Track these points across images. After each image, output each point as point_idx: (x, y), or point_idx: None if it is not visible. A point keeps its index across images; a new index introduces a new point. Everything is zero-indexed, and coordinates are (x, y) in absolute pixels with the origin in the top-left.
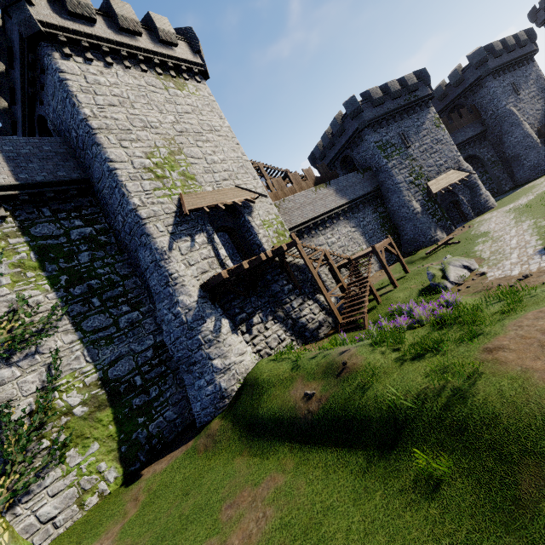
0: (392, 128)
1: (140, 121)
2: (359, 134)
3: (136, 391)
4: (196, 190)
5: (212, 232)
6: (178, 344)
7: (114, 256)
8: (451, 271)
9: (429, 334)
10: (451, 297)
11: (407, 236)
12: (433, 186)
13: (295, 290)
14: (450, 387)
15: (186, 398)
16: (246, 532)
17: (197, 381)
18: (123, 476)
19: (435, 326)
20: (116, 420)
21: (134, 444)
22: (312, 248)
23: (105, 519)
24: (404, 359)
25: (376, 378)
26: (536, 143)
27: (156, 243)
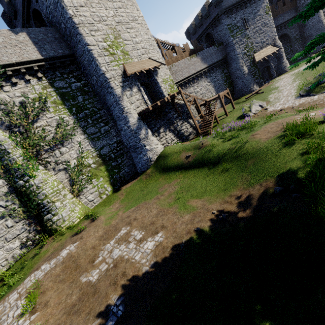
0: (239, 14)
1: (97, 16)
2: (218, 18)
3: (112, 160)
4: (130, 61)
5: (140, 86)
6: (130, 140)
7: (93, 98)
8: (253, 107)
9: (236, 132)
10: (249, 119)
11: (238, 88)
12: (257, 57)
13: (178, 117)
14: (237, 146)
15: (132, 164)
16: (169, 191)
17: (139, 155)
18: (113, 190)
19: (238, 129)
20: (107, 170)
21: (115, 179)
22: (188, 95)
23: (112, 200)
24: (224, 141)
25: (214, 147)
26: (323, 27)
27: (116, 92)
